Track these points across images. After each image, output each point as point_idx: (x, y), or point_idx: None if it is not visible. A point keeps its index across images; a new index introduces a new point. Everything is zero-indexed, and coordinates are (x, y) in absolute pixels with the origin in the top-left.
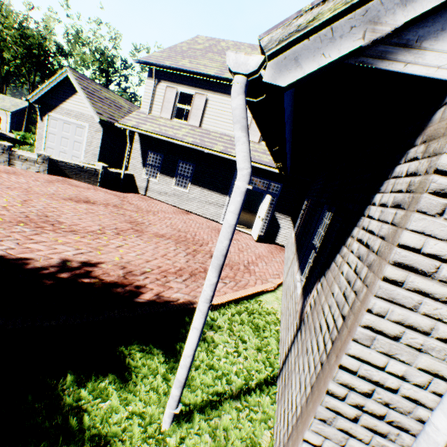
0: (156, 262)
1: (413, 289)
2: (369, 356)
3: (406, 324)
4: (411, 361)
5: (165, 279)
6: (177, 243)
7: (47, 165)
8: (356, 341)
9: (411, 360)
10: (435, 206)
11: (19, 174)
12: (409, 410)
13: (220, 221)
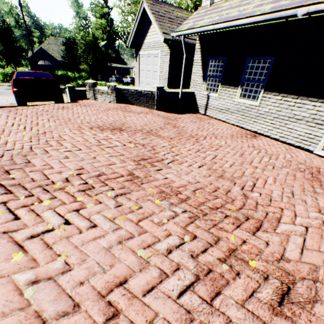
0: None
1: None
2: None
3: None
4: None
5: None
6: (192, 218)
7: (115, 94)
8: None
9: None
10: None
11: (91, 105)
12: None
13: (315, 151)
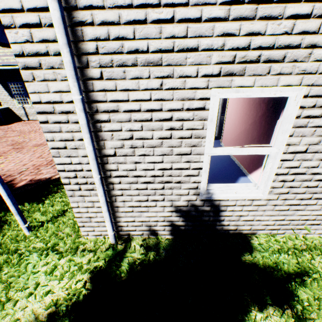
0: (31, 163)
1: (54, 122)
2: (64, 161)
3: (64, 140)
4: (78, 155)
5: (38, 170)
6: None
7: None
8: (54, 157)
9: (77, 154)
10: (29, 76)
11: None
12: (92, 175)
13: None
